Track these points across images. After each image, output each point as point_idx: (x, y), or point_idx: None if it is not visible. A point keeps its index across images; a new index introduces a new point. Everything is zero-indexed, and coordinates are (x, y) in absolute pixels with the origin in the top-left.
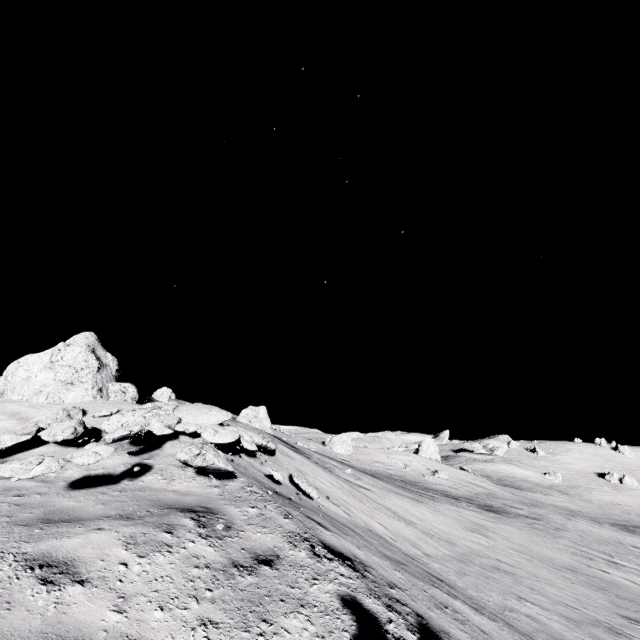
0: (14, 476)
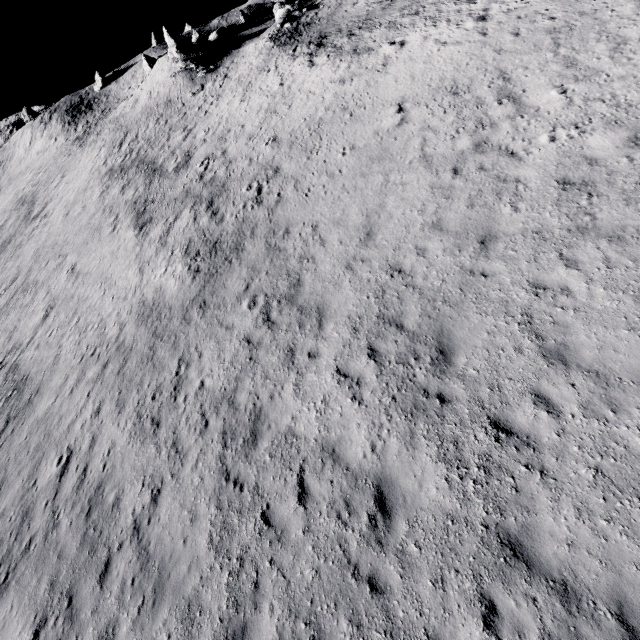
0: None
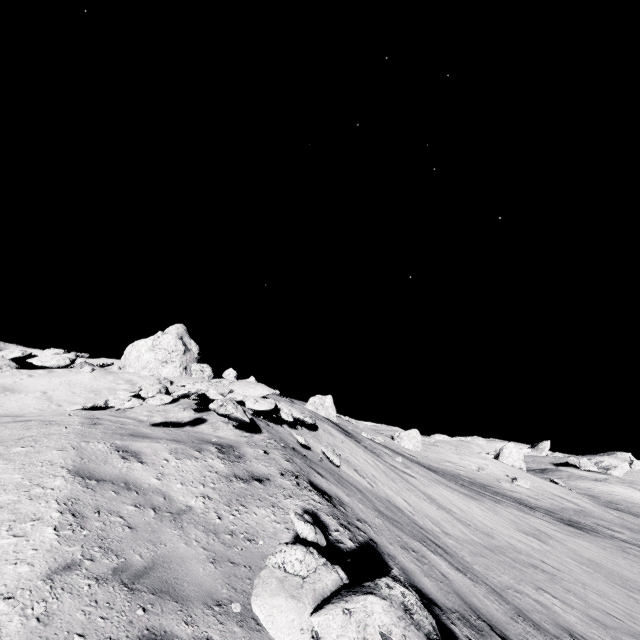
0: (115, 406)
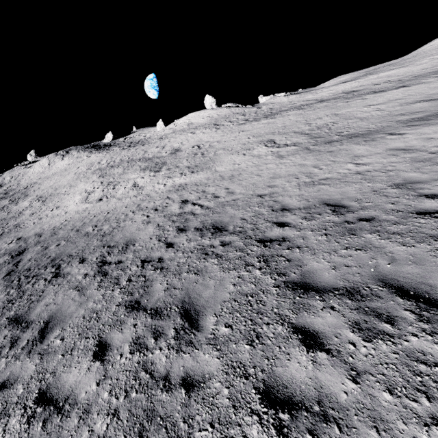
0: None
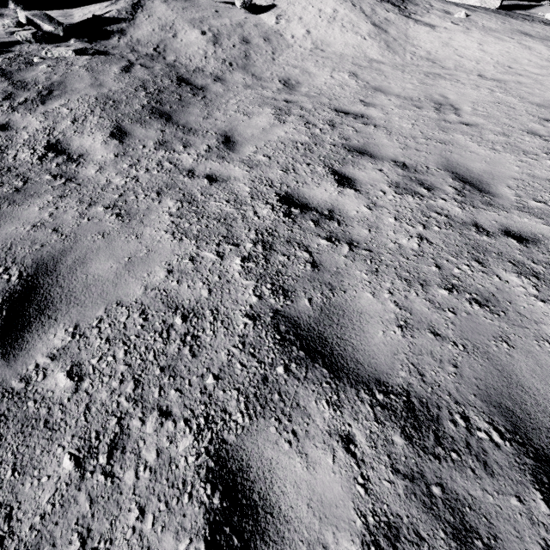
0: None
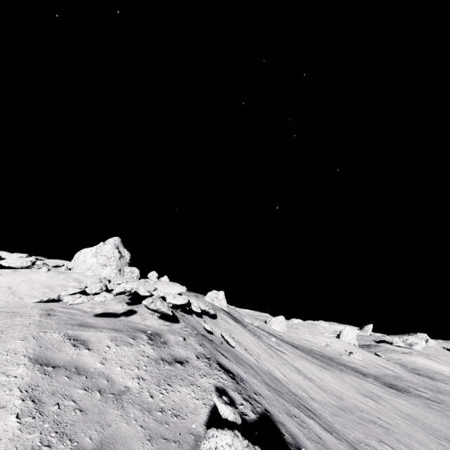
0: (68, 302)
